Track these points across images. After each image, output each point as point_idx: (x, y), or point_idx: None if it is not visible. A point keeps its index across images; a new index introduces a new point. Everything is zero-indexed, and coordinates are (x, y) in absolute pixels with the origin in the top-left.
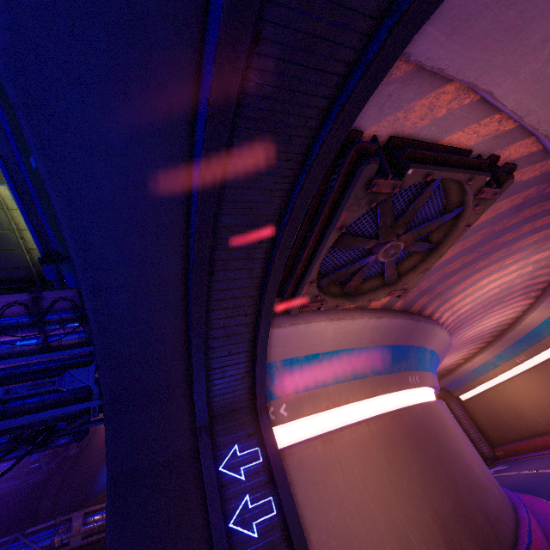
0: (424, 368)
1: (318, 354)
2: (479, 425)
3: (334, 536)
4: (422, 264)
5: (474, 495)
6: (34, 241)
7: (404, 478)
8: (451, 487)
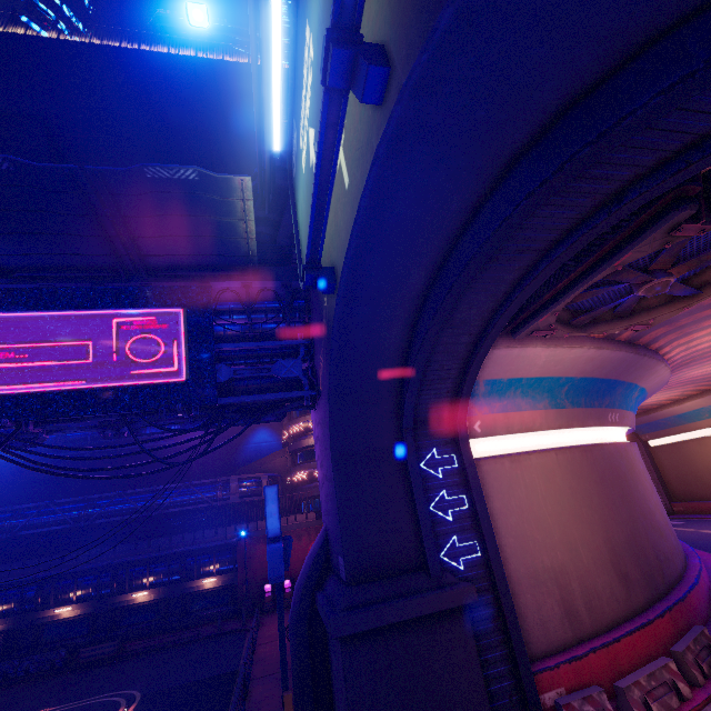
0: (628, 406)
1: (522, 379)
2: (663, 476)
3: (513, 535)
4: (683, 299)
5: (650, 535)
6: (306, 251)
7: (583, 506)
8: (628, 523)
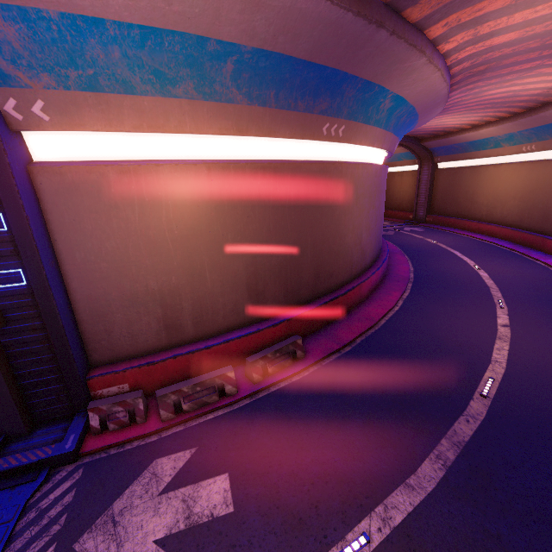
0: (369, 119)
1: (101, 21)
2: (433, 194)
3: (107, 260)
4: None
5: (319, 257)
6: None
7: (232, 231)
8: (293, 248)
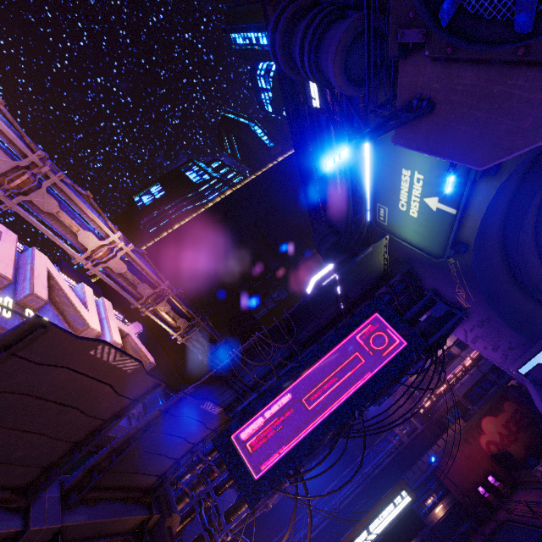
0: None
1: None
2: None
3: None
4: None
5: None
6: (451, 241)
7: None
8: None
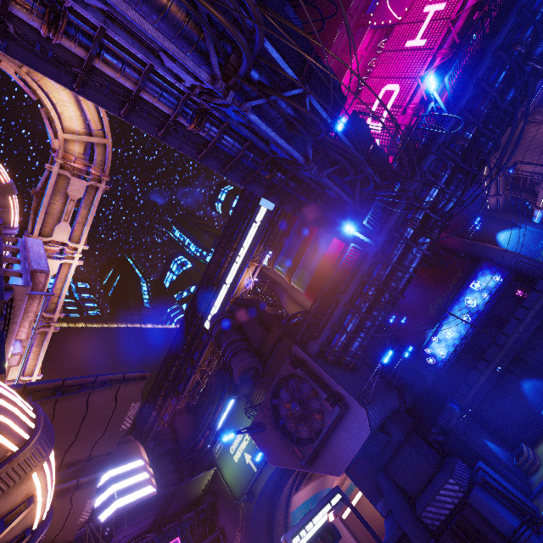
0: None
1: (299, 506)
2: (357, 537)
3: None
4: None
5: None
6: (248, 490)
7: None
8: None
